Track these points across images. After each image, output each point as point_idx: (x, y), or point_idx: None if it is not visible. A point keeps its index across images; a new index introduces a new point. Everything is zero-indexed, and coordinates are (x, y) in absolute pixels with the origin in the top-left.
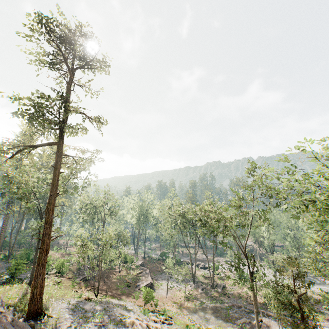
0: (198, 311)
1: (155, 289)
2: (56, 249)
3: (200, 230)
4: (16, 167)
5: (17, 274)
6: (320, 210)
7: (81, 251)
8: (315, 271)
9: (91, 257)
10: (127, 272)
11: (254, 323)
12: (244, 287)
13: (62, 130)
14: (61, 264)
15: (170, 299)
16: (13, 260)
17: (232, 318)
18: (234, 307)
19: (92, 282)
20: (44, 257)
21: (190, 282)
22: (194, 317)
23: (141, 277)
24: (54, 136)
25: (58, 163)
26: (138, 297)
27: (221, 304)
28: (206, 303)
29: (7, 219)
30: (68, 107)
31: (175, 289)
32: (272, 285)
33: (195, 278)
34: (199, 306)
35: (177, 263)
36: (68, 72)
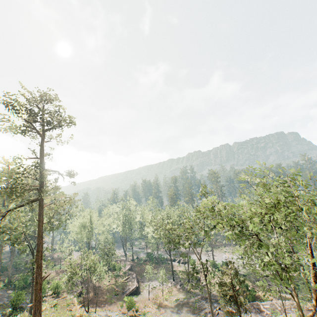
0: (173, 308)
1: (141, 291)
2: (51, 266)
3: (165, 245)
4: (3, 201)
5: (18, 304)
6: (228, 239)
7: (70, 278)
8: (249, 268)
9: (83, 270)
10: (115, 280)
11: (214, 311)
12: (215, 276)
13: (41, 187)
14: (56, 285)
15: (152, 300)
16: (13, 292)
17: (198, 310)
18: (202, 299)
19: (85, 296)
20: (39, 295)
21: (171, 279)
22: (168, 314)
23: (128, 283)
24: (35, 187)
25: (41, 216)
26: (123, 305)
27: (192, 298)
28: (180, 299)
29: (1, 249)
30: (43, 172)
31: (157, 288)
32: (218, 284)
33: (176, 274)
34: (174, 303)
35: (162, 261)
36: (40, 135)
